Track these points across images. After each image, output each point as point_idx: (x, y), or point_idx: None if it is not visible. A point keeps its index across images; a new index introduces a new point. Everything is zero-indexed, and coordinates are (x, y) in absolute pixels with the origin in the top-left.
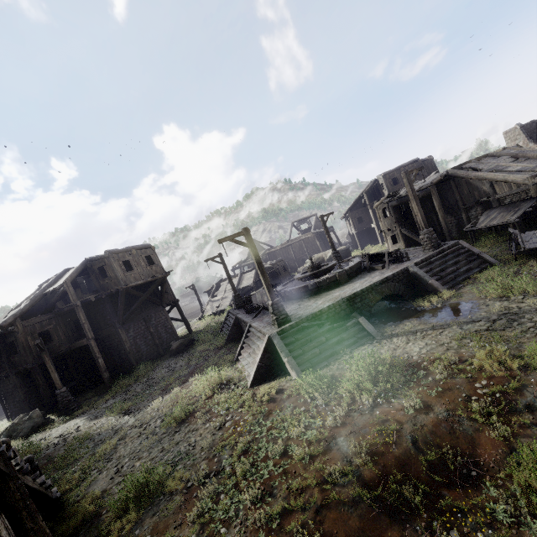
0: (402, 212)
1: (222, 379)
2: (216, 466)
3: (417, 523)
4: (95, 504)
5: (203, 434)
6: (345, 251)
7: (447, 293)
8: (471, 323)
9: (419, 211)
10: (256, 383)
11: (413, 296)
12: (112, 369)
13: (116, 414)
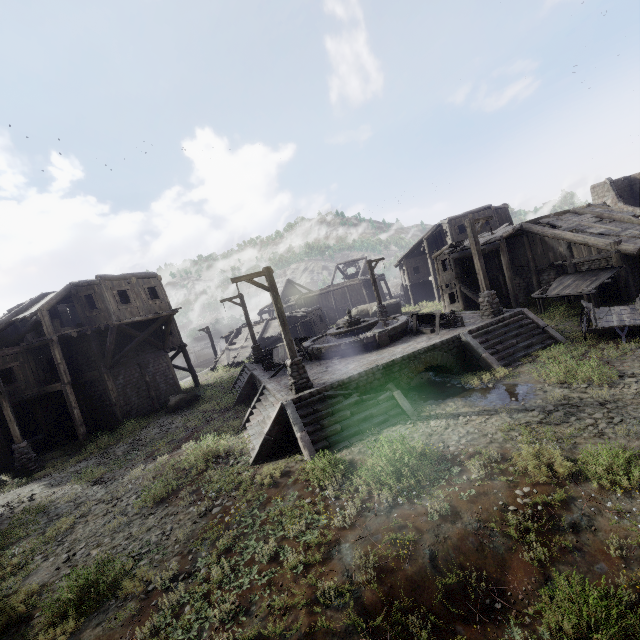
0: (465, 267)
1: (220, 451)
2: (188, 566)
3: None
4: (28, 603)
5: (183, 520)
6: (394, 305)
7: (502, 371)
8: (523, 412)
9: (482, 269)
10: (260, 459)
11: (462, 370)
12: (93, 423)
13: (84, 481)
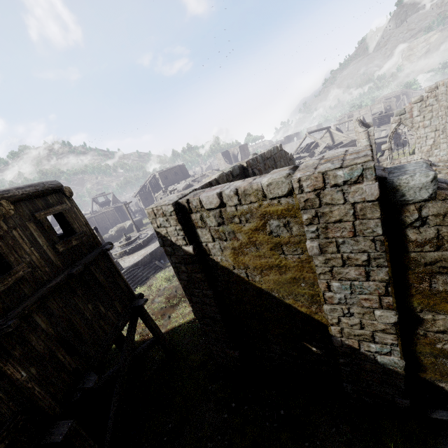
0: None
1: None
2: None
3: (176, 306)
4: None
5: None
6: (139, 221)
7: None
8: None
9: None
10: None
11: None
12: None
13: None
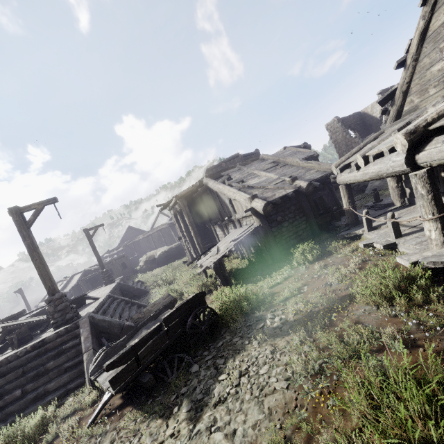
0: None
1: None
2: None
3: None
4: None
5: None
6: (175, 249)
7: None
8: None
9: (38, 269)
10: None
11: None
12: None
13: None
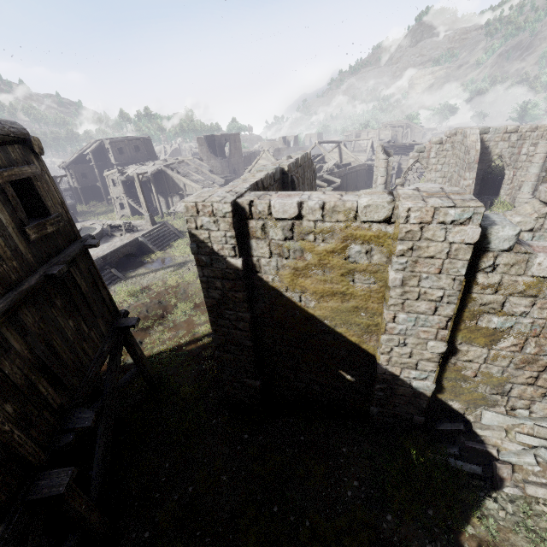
0: (128, 184)
1: None
2: None
3: (149, 329)
4: None
5: None
6: (71, 206)
7: (159, 253)
8: (168, 268)
9: (145, 201)
10: None
11: (141, 254)
12: None
13: None
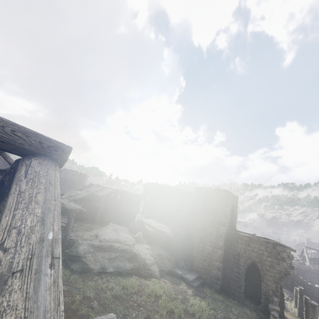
0: None
1: None
2: None
3: None
4: None
5: None
6: None
7: None
8: None
9: None
10: None
11: None
12: None
13: None
